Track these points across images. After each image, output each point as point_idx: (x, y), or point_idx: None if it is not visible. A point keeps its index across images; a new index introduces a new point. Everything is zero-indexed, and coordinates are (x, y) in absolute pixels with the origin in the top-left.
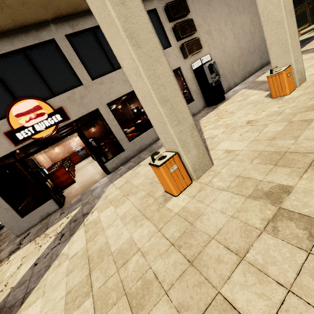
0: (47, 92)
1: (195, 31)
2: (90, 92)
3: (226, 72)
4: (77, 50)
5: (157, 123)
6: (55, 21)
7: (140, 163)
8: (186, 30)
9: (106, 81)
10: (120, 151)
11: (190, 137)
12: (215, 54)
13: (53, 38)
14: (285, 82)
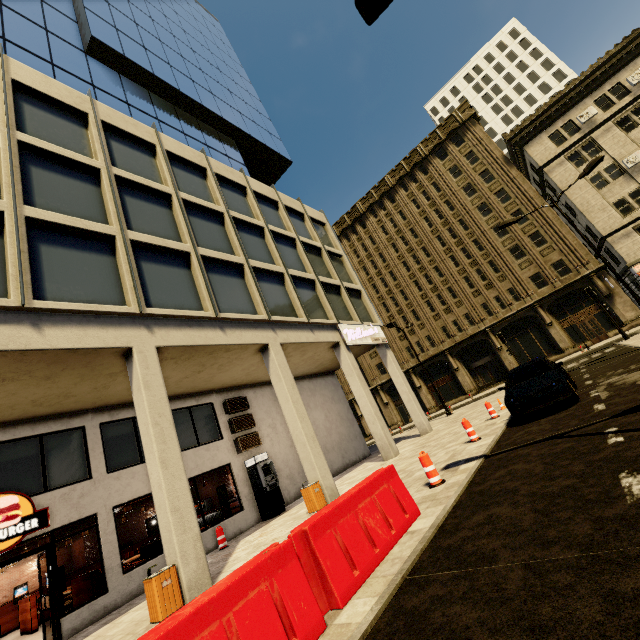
0: (38, 486)
1: (254, 426)
2: (97, 489)
3: (294, 473)
4: (105, 438)
5: (165, 531)
6: (96, 410)
7: (129, 610)
8: (243, 424)
9: (126, 475)
10: (101, 593)
11: (192, 547)
12: (279, 449)
13: (84, 425)
14: (314, 497)
